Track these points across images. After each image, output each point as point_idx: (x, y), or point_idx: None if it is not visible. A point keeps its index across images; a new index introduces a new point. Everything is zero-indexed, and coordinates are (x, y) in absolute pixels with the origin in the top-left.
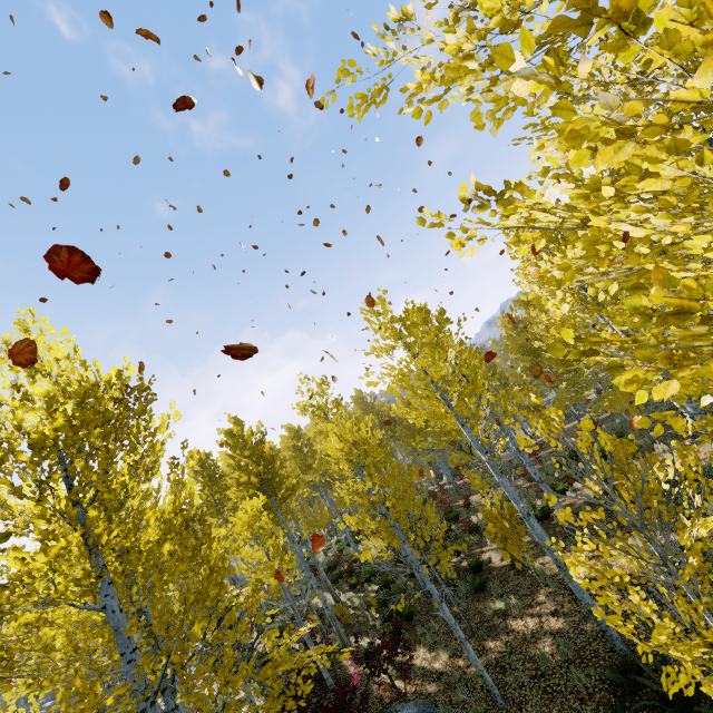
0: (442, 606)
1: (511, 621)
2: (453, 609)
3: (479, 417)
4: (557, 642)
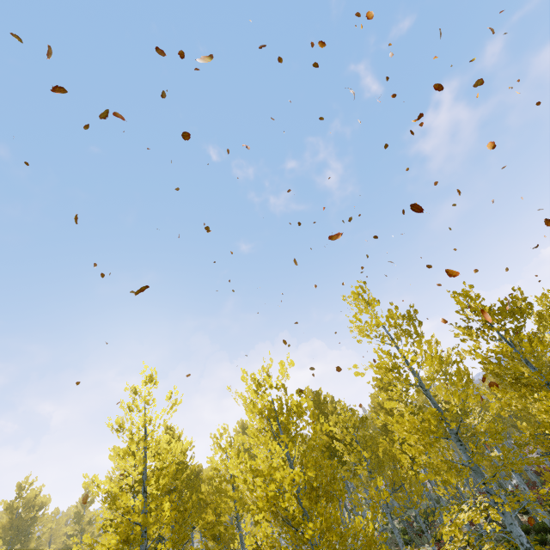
0: None
1: None
2: None
3: None
4: None
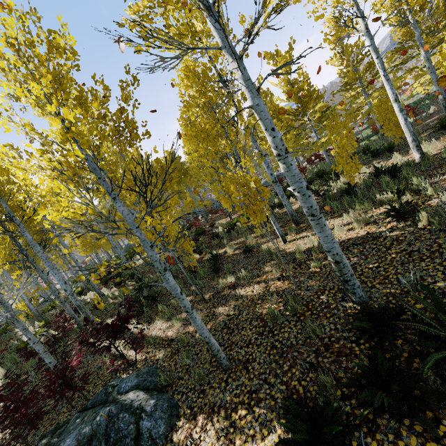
0: (166, 275)
1: (240, 289)
2: (192, 288)
3: (230, 105)
4: (284, 300)
